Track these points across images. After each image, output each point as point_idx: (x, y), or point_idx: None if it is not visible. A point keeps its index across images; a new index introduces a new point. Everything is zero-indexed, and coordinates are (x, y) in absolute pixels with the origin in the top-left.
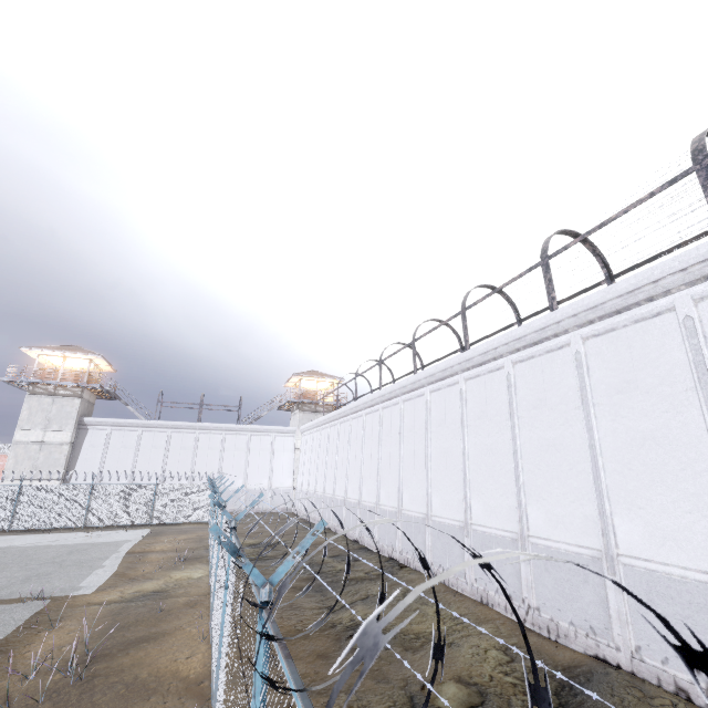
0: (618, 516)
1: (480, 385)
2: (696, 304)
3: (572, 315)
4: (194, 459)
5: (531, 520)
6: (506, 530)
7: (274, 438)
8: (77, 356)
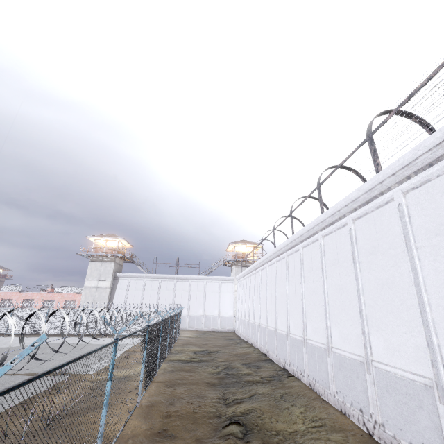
0: None
1: (332, 239)
2: None
3: (391, 175)
4: (174, 297)
5: (373, 347)
6: (355, 354)
7: (220, 284)
8: (112, 239)
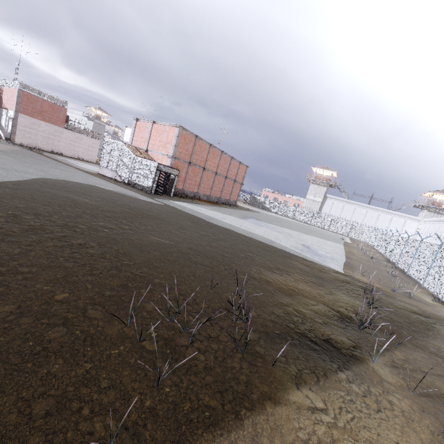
0: None
1: None
2: None
3: None
4: (363, 219)
5: None
6: None
7: (406, 220)
8: (328, 171)
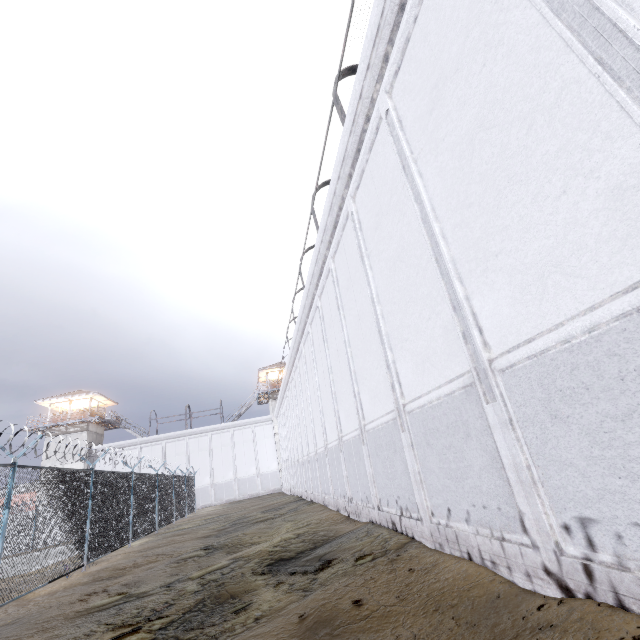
0: (361, 392)
1: (315, 324)
2: (355, 200)
3: (321, 242)
4: (187, 462)
5: (341, 422)
6: (336, 439)
7: (254, 429)
8: (80, 398)
